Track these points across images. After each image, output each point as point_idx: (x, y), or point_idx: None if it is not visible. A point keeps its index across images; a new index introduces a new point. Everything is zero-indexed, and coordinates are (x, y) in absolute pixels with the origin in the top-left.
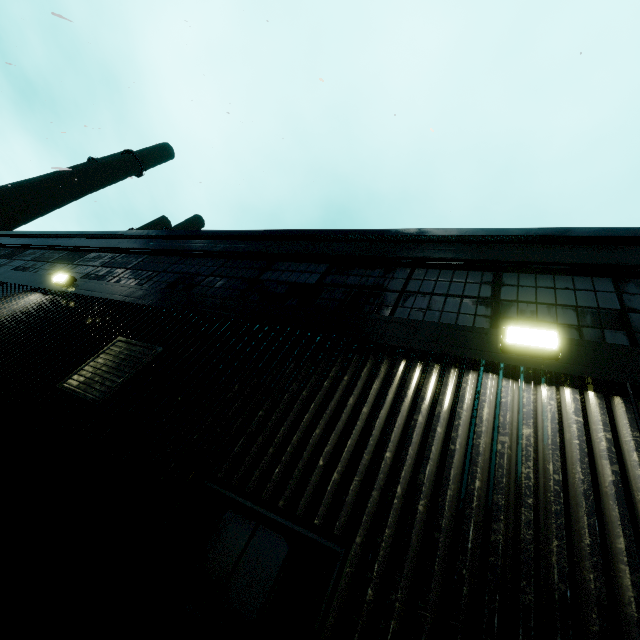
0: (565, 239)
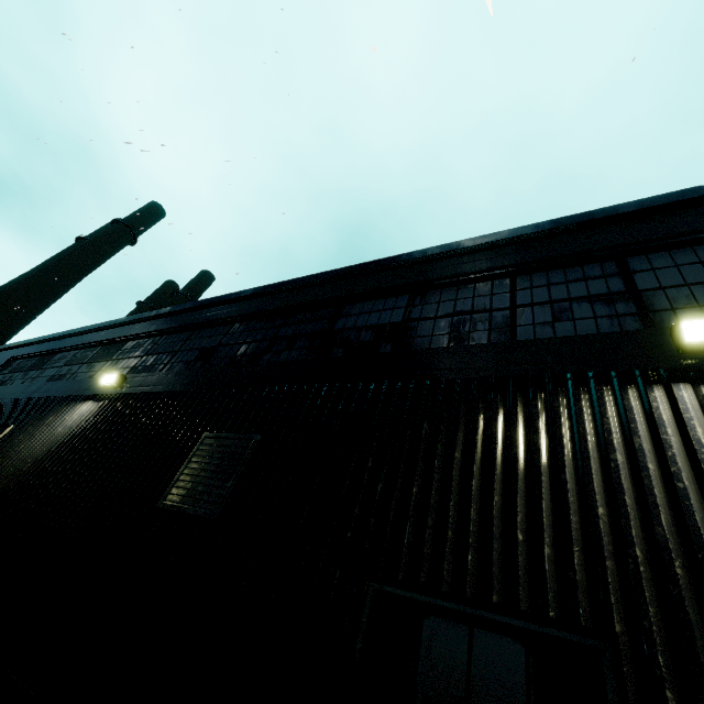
0: (690, 202)
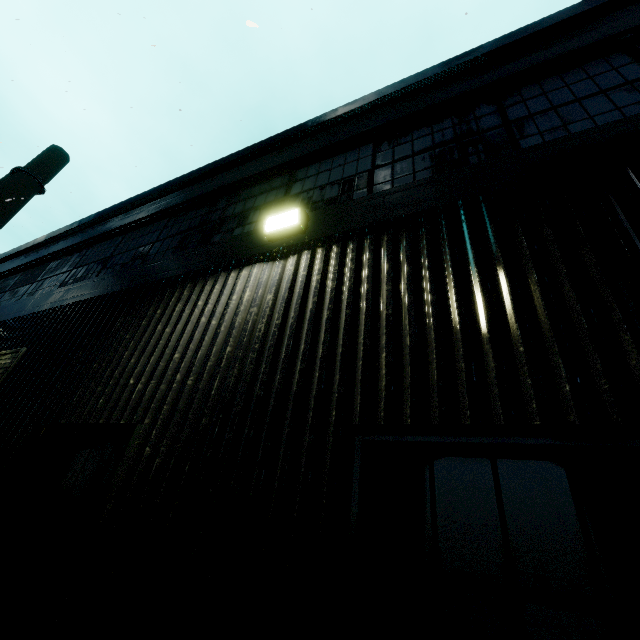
0: (340, 119)
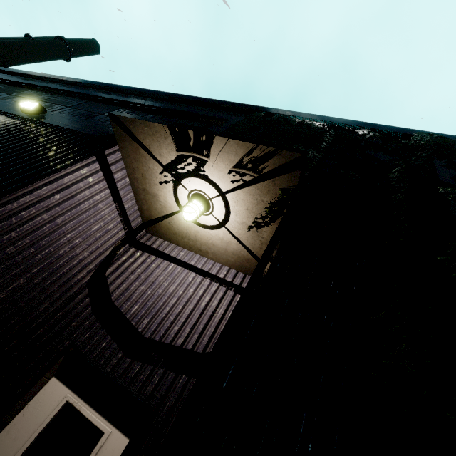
0: (124, 91)
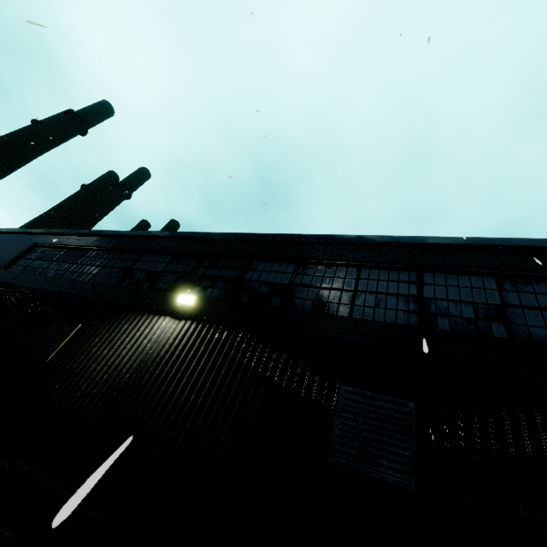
0: None
